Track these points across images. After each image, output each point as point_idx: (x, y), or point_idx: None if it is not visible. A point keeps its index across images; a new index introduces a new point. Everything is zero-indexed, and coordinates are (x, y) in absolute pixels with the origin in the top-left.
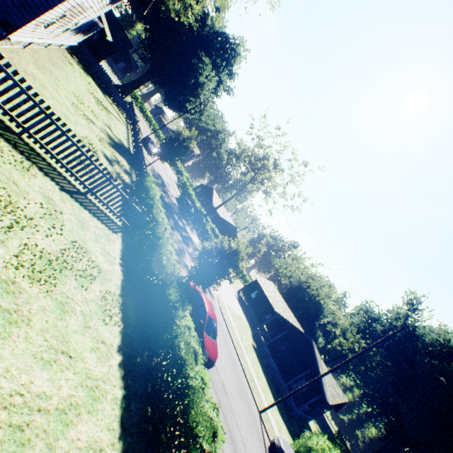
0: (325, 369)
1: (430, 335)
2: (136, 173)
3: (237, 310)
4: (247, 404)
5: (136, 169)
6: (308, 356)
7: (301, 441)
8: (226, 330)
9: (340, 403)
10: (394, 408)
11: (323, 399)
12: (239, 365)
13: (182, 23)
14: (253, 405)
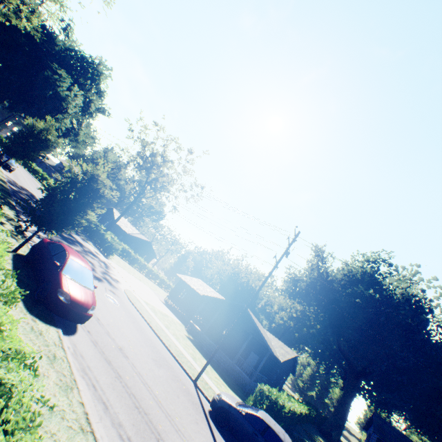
0: (270, 335)
1: (340, 275)
2: None
3: (162, 309)
4: (171, 372)
5: None
6: (246, 322)
7: (254, 395)
8: (139, 315)
9: (293, 363)
10: (339, 350)
11: (275, 361)
12: (160, 343)
13: (20, 33)
14: (184, 375)
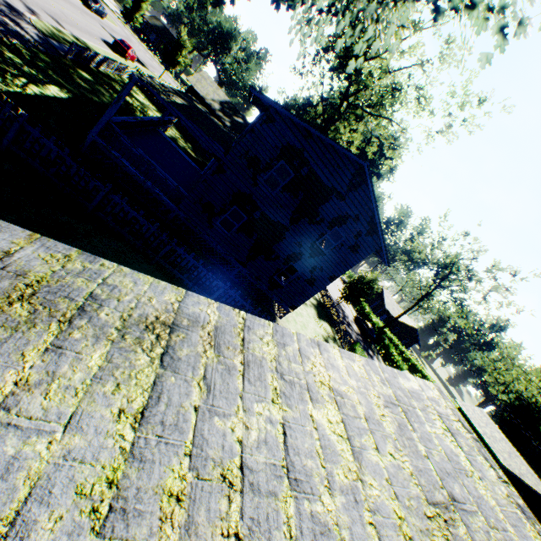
0: None
1: None
2: (335, 331)
3: None
4: None
5: (334, 326)
6: None
7: None
8: None
9: None
10: None
11: None
12: None
13: None
14: None
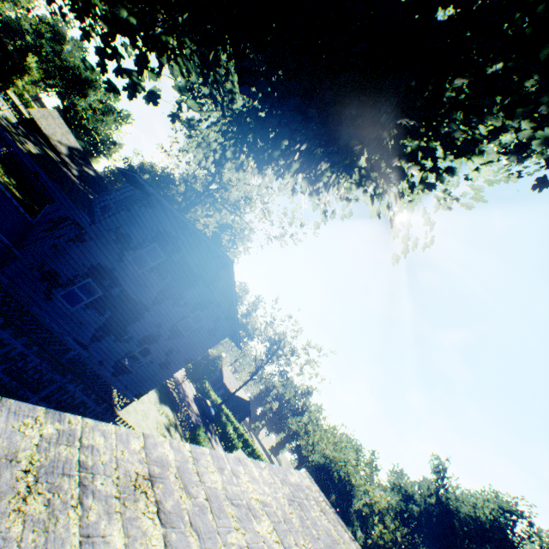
0: None
1: (463, 507)
2: (177, 415)
3: None
4: None
5: (176, 410)
6: None
7: None
8: None
9: None
10: None
11: None
12: None
13: None
14: None
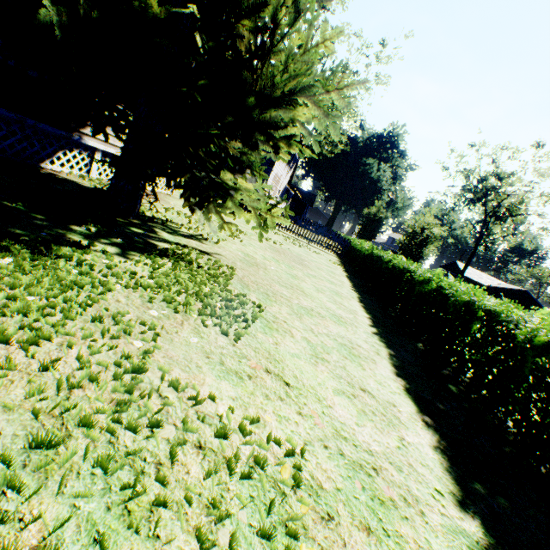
0: None
1: None
2: None
3: None
4: None
5: None
6: None
7: None
8: None
9: None
10: None
11: None
12: None
13: (338, 156)
14: None
